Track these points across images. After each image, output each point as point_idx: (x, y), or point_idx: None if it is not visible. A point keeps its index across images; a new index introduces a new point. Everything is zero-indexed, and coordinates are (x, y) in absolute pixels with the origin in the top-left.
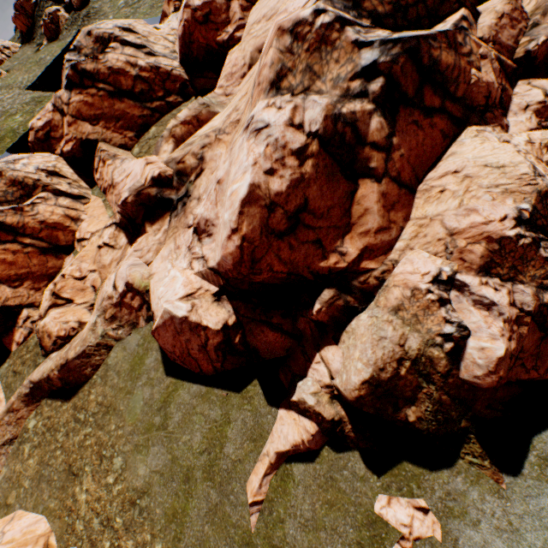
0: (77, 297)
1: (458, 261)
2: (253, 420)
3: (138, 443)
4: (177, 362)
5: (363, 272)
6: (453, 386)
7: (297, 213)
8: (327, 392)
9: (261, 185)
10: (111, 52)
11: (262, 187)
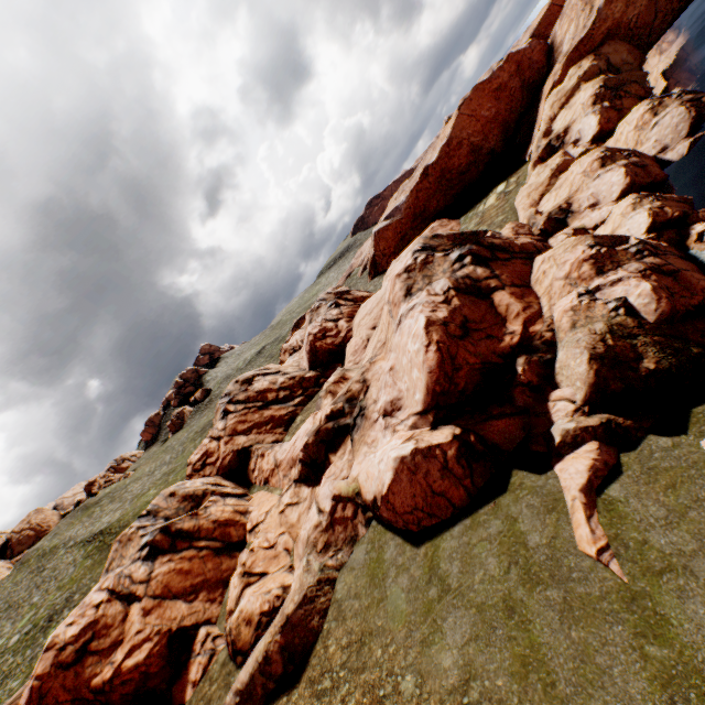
0: (271, 567)
1: (582, 282)
2: (537, 497)
3: (422, 636)
4: (422, 525)
5: (535, 335)
6: (653, 329)
7: (463, 325)
8: (580, 415)
9: (431, 316)
10: (257, 382)
11: (433, 317)
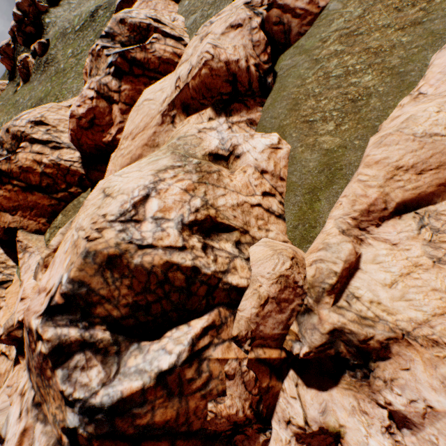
0: None
1: None
2: None
3: None
4: None
5: None
6: None
7: None
8: None
9: None
10: (22, 151)
11: None
